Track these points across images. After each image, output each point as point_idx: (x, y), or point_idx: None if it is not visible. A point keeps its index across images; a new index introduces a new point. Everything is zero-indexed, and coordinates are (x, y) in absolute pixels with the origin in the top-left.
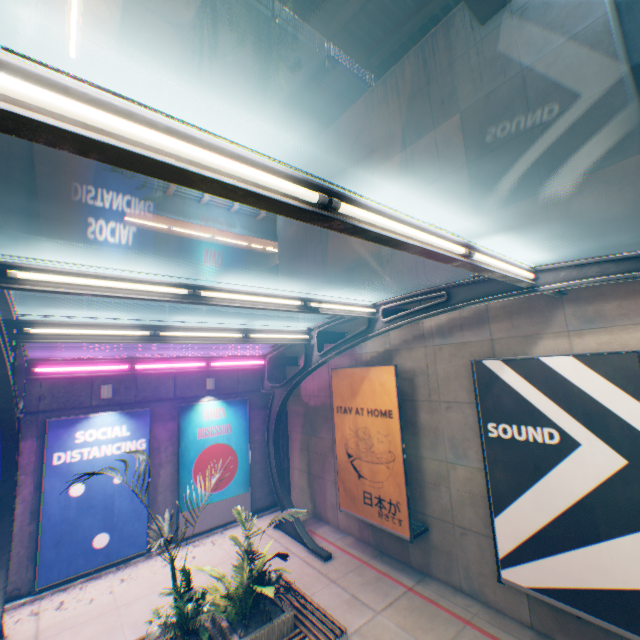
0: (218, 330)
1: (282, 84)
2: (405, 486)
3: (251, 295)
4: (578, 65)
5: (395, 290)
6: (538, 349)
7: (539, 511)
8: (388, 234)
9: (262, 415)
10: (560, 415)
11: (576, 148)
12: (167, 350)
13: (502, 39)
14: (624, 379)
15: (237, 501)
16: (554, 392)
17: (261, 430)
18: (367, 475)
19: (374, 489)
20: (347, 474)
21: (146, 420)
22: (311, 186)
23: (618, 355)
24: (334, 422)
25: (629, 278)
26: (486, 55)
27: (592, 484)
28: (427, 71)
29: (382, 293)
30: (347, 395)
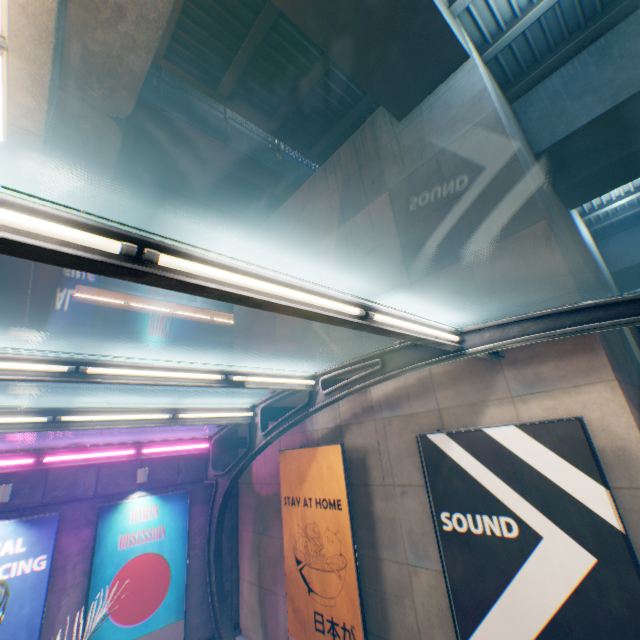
0: (139, 411)
1: (232, 170)
2: (360, 602)
3: (157, 369)
4: (480, 148)
5: (343, 358)
6: (486, 418)
7: (511, 635)
8: (238, 291)
9: (207, 511)
10: (515, 499)
11: (490, 216)
12: (93, 436)
13: (416, 131)
14: (572, 451)
15: (165, 634)
16: (504, 470)
17: (204, 530)
18: (318, 588)
19: (326, 608)
20: (296, 587)
21: (52, 528)
22: (114, 234)
23: (561, 422)
24: (282, 517)
25: (550, 336)
26: (405, 144)
27: (564, 592)
28: (359, 158)
29: (330, 362)
30: (295, 481)
